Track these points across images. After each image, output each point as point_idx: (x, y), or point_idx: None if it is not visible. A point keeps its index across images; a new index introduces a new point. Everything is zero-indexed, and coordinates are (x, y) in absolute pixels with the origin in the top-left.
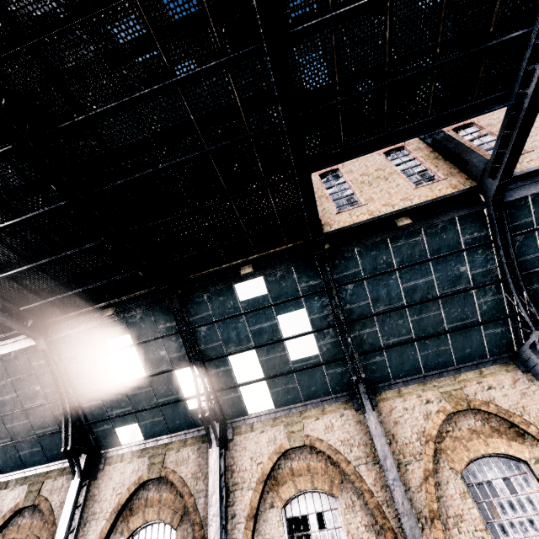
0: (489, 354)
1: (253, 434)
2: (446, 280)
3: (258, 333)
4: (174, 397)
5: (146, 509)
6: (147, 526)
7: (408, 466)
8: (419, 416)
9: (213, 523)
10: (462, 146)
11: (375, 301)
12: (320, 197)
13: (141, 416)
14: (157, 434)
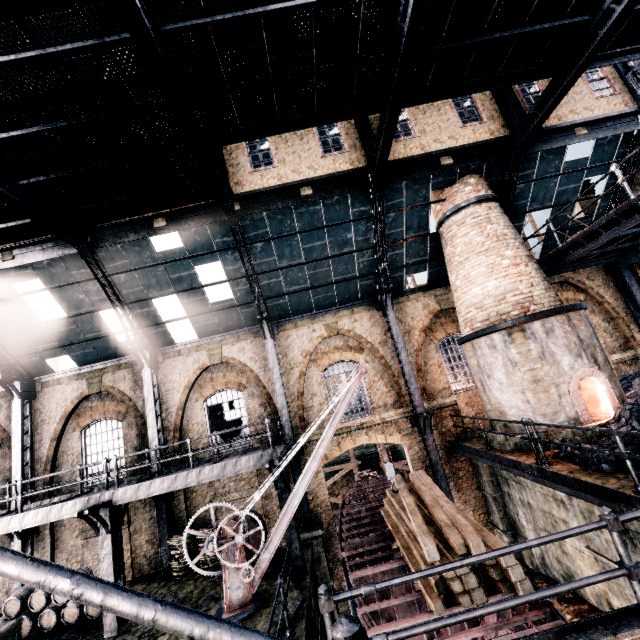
0: (361, 298)
1: (181, 357)
2: (337, 244)
3: (178, 280)
4: (102, 333)
5: (93, 413)
6: (96, 423)
7: (291, 371)
8: (306, 340)
9: (150, 414)
10: (366, 120)
11: (280, 257)
12: (237, 147)
13: (70, 349)
14: (91, 362)
